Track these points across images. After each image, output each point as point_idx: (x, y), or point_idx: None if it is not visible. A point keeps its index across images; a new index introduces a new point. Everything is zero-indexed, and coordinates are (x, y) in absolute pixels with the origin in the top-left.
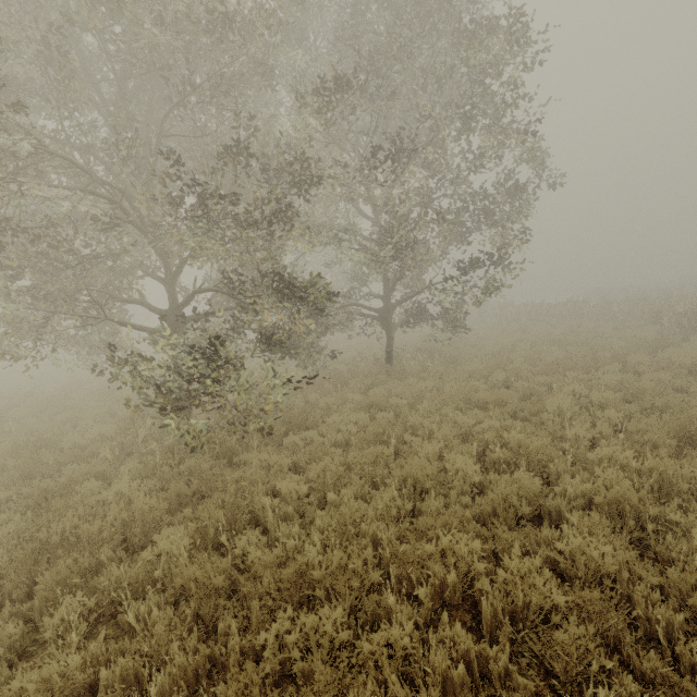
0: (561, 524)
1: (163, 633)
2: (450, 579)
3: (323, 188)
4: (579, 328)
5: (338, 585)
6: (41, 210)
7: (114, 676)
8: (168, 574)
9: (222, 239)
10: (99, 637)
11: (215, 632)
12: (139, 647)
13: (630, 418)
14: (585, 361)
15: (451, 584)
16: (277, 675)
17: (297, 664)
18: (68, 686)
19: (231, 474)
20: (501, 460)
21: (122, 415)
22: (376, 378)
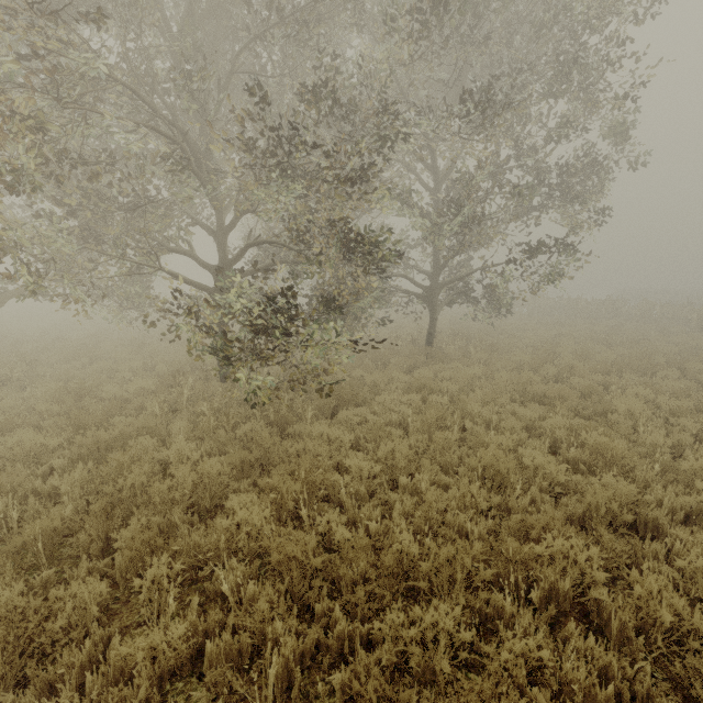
0: (657, 535)
1: (265, 610)
2: (565, 586)
3: (401, 148)
4: (621, 328)
5: (442, 578)
6: (89, 144)
7: (218, 650)
8: (247, 544)
9: (292, 193)
10: (190, 605)
11: (306, 611)
12: (244, 623)
13: (702, 429)
14: (640, 363)
15: (563, 590)
16: (391, 668)
17: (412, 659)
18: (173, 656)
19: (293, 445)
20: (577, 459)
21: (159, 371)
22: (417, 359)
